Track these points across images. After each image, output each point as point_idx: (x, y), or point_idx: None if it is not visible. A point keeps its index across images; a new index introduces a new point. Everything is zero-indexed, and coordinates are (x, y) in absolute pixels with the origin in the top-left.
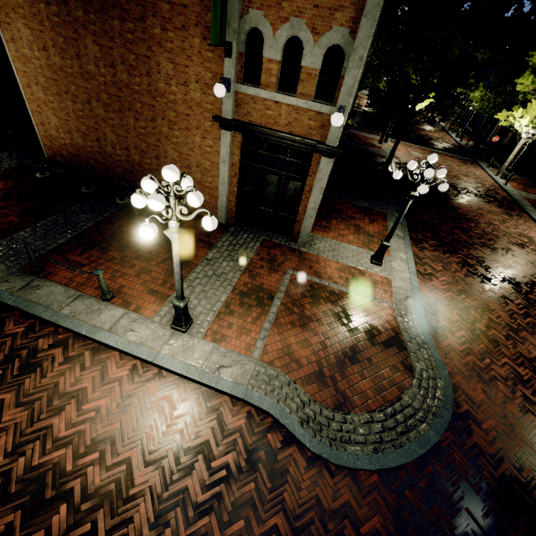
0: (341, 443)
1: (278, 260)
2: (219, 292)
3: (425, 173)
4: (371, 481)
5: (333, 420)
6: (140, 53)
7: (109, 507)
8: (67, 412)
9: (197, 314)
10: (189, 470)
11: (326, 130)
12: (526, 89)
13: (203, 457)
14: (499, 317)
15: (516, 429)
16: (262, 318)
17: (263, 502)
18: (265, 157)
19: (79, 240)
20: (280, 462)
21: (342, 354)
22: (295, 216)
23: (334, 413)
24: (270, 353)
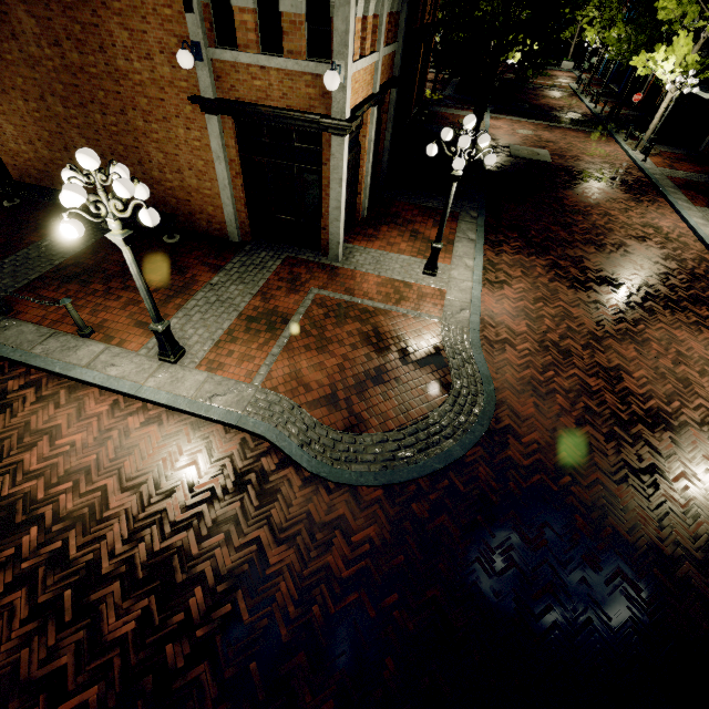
0: (345, 462)
1: (302, 279)
2: (222, 319)
3: (458, 143)
4: (373, 496)
5: (340, 442)
6: (85, 21)
7: (81, 528)
8: (39, 448)
9: (192, 344)
10: (170, 493)
11: (330, 98)
12: (670, 15)
13: (186, 482)
14: (582, 325)
15: (564, 441)
16: (271, 344)
17: (247, 518)
18: (269, 145)
19: (56, 275)
20: (272, 483)
21: (363, 376)
22: (321, 222)
23: (343, 435)
24: (275, 379)
